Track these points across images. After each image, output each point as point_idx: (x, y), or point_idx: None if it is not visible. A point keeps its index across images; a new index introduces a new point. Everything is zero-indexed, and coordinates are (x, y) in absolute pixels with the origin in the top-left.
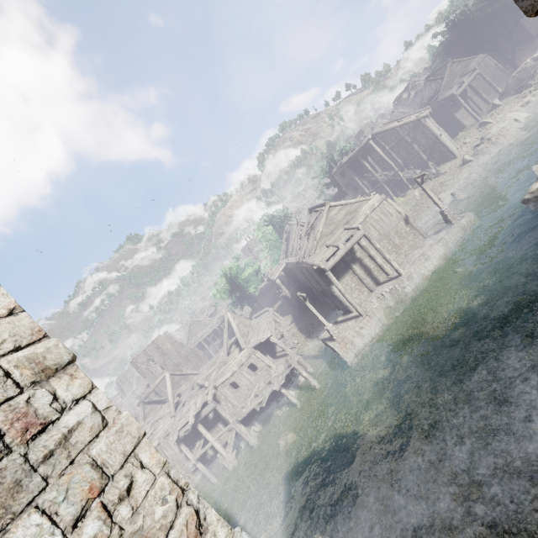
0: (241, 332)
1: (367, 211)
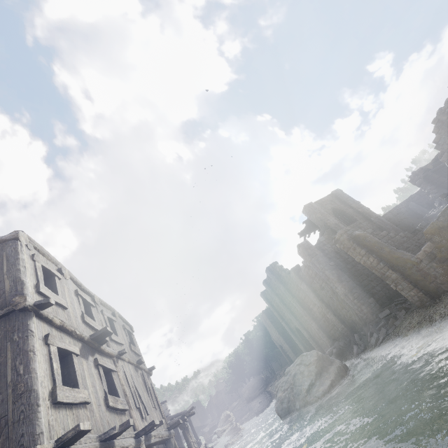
0: None
1: None
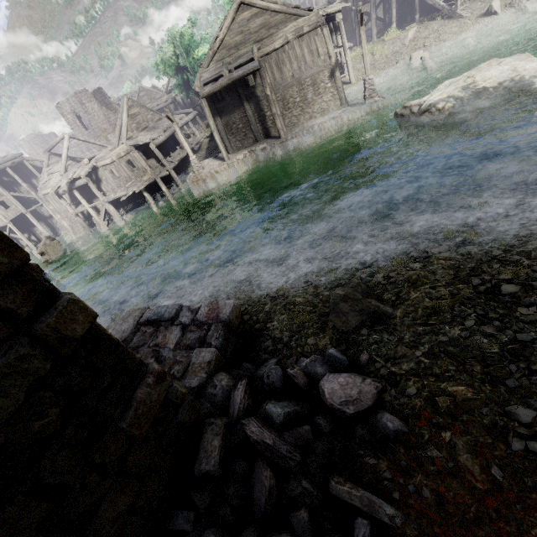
0: (133, 125)
1: (290, 35)
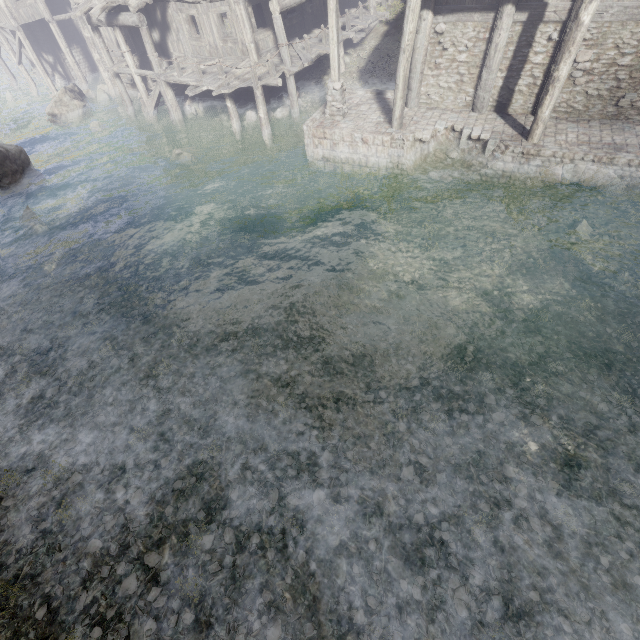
0: None
1: None
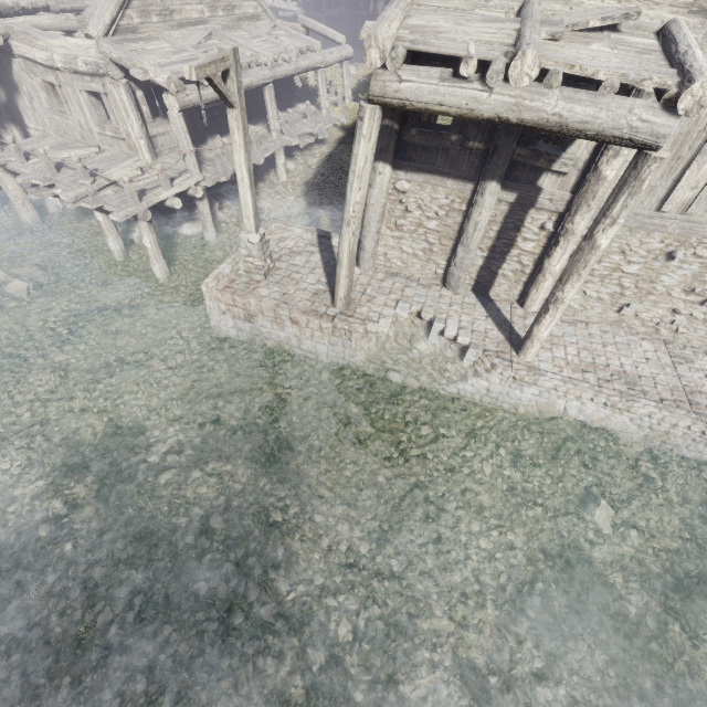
0: None
1: None
